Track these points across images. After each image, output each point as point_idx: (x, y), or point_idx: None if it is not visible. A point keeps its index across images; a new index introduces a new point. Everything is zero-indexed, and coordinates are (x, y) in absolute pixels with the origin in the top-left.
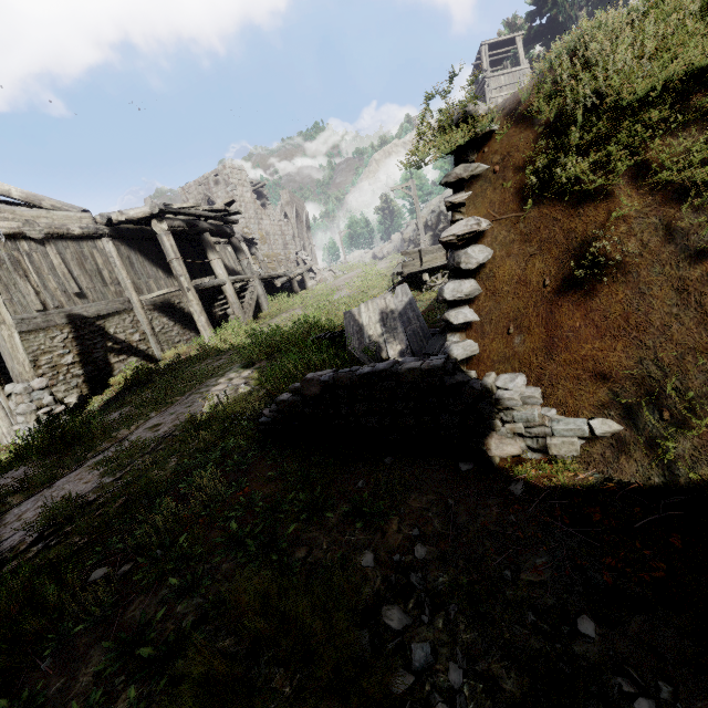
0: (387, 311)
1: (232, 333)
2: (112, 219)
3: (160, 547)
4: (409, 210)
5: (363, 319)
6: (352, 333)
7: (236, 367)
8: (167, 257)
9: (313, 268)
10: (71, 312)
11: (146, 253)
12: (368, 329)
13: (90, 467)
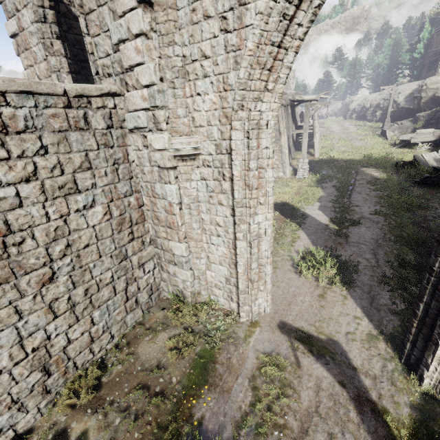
0: (436, 158)
1: (339, 154)
2: (295, 99)
3: (420, 196)
4: (347, 87)
5: (425, 159)
6: (421, 162)
7: (360, 167)
8: (313, 118)
9: (311, 122)
10: (288, 136)
11: (291, 112)
12: (429, 162)
13: (361, 184)
